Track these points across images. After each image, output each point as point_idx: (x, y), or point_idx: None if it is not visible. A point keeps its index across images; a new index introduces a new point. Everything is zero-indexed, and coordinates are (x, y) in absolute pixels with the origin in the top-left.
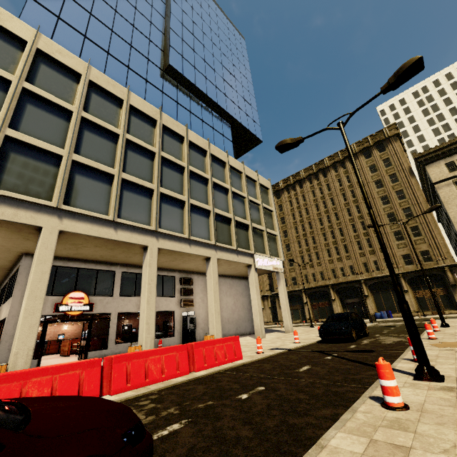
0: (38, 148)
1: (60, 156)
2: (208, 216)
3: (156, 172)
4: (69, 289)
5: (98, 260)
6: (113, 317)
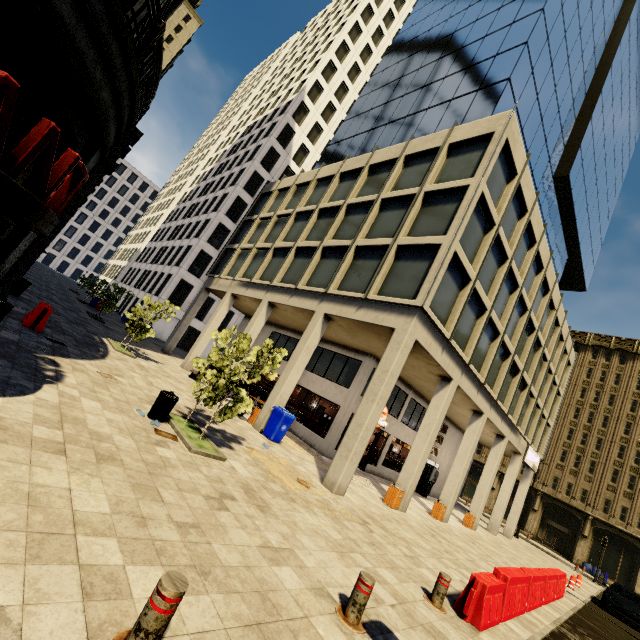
0: (478, 299)
1: (485, 308)
2: (521, 389)
3: (520, 334)
4: None
5: (407, 381)
6: (390, 439)
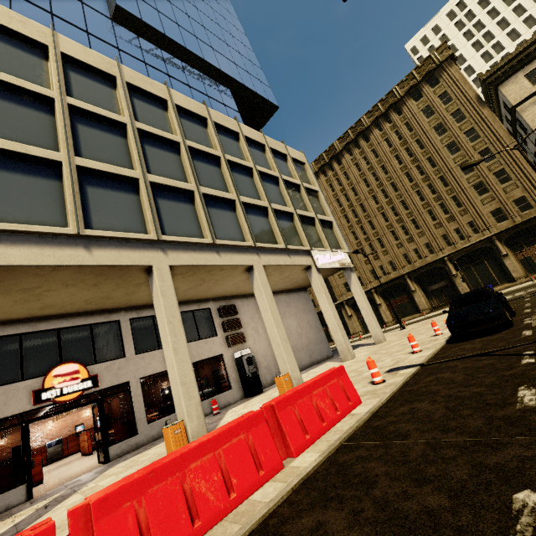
0: None
1: None
2: (233, 208)
3: (135, 152)
4: (51, 364)
5: (86, 310)
6: (135, 386)
